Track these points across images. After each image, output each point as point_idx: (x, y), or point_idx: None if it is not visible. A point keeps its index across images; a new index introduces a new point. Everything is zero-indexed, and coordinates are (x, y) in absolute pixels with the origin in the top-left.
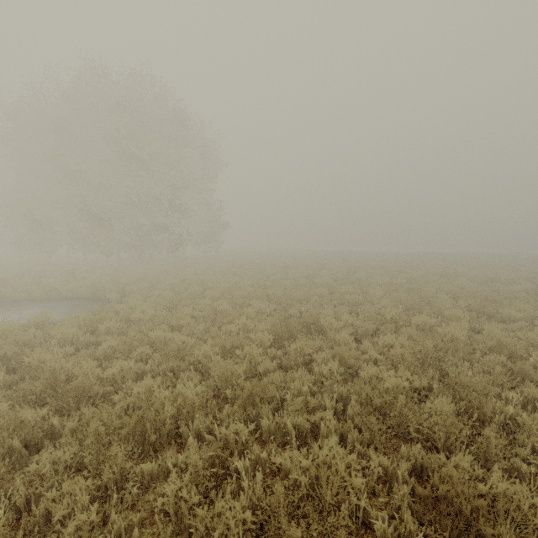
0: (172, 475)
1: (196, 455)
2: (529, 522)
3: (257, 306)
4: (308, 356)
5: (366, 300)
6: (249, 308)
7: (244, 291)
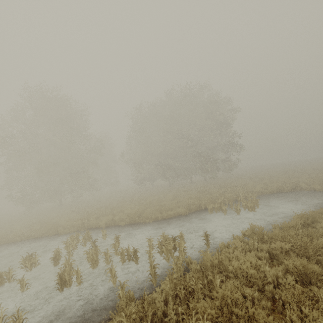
0: None
1: None
2: None
3: None
4: None
5: None
6: None
7: None
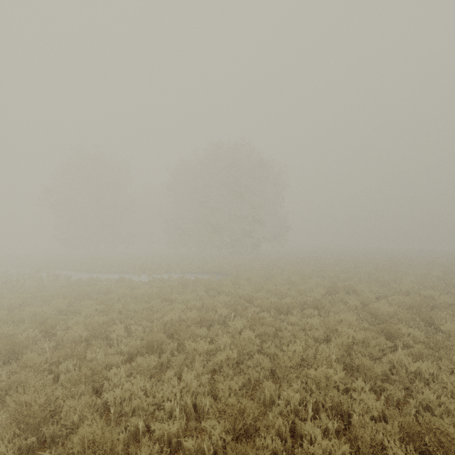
0: (292, 315)
1: (298, 313)
2: (418, 339)
3: (316, 280)
4: (345, 301)
5: (396, 282)
6: (312, 280)
7: (307, 272)
